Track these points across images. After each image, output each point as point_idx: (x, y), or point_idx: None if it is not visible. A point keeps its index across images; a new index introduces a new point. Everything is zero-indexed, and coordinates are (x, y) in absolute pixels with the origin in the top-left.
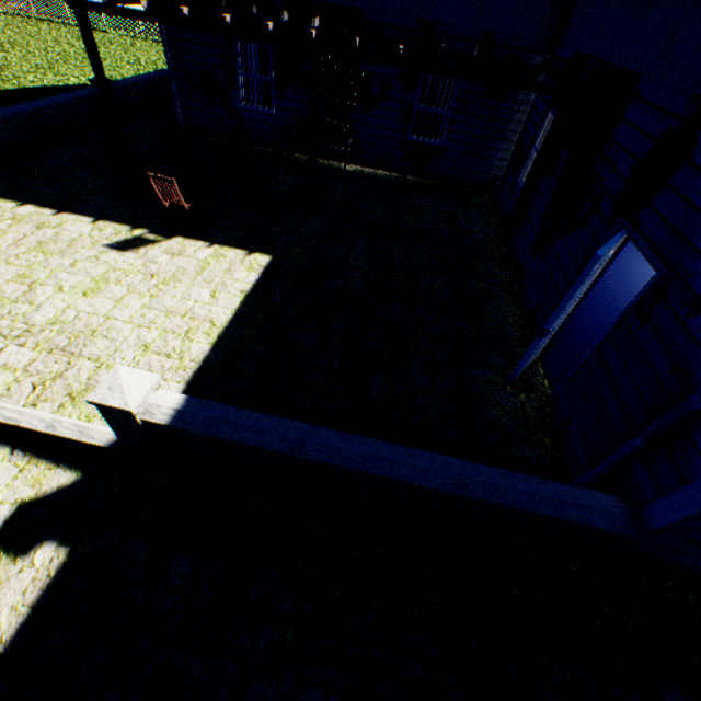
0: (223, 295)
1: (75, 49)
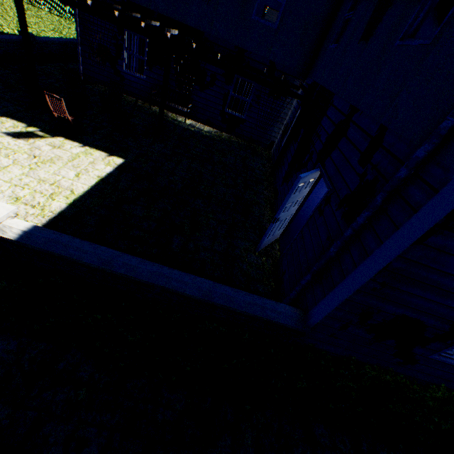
0: (85, 176)
1: (14, 12)
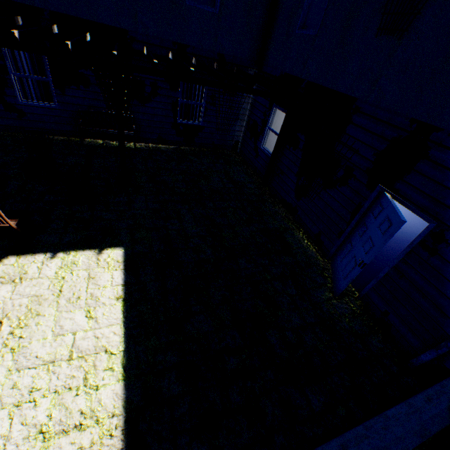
0: (100, 310)
1: None
